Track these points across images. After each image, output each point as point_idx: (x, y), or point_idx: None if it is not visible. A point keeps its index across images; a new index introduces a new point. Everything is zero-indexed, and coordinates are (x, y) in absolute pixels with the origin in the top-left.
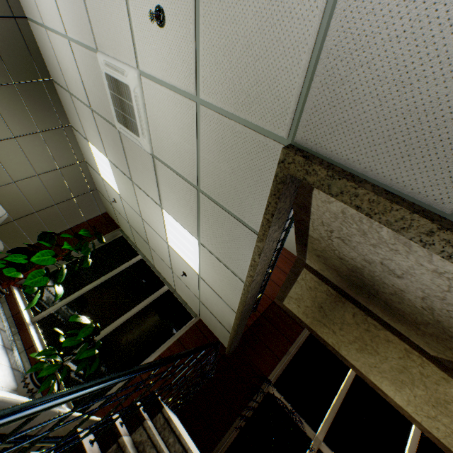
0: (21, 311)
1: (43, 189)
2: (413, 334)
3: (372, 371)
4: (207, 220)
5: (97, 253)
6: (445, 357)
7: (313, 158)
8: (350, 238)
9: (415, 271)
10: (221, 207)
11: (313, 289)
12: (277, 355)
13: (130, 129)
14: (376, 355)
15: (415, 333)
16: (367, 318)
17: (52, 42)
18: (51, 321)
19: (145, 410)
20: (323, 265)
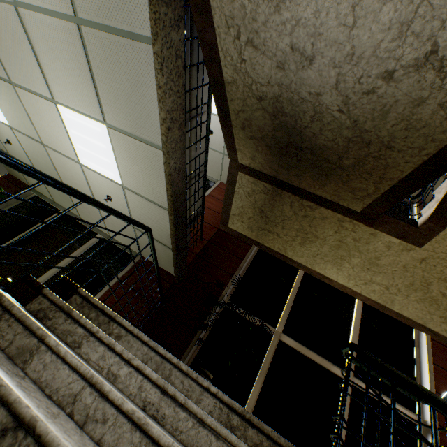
0: None
1: None
2: (341, 188)
3: (316, 260)
4: (102, 74)
5: (2, 217)
6: (369, 199)
7: None
8: (256, 23)
9: (321, 18)
10: (109, 33)
11: (251, 193)
12: (229, 272)
13: None
14: (316, 241)
15: (342, 182)
16: (303, 202)
17: None
18: None
19: (49, 288)
20: (251, 143)
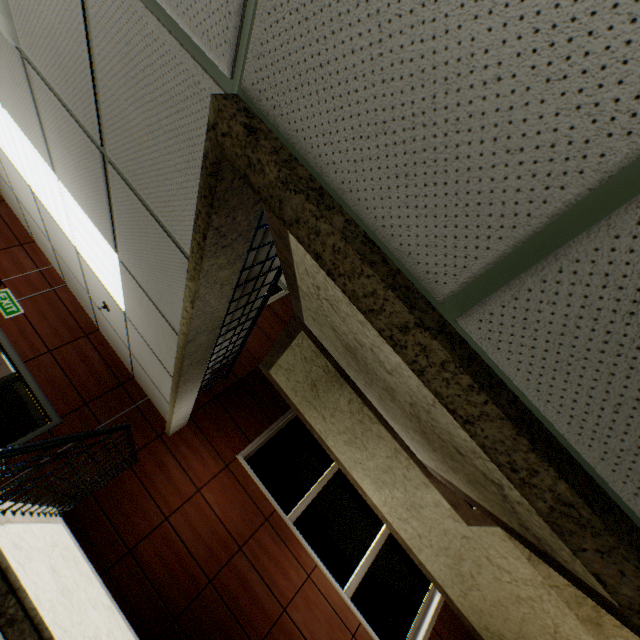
0: None
1: None
2: None
3: None
4: None
5: None
6: None
7: None
8: None
9: None
10: None
11: None
12: None
13: None
14: None
15: None
16: None
17: None
18: None
19: None
20: None
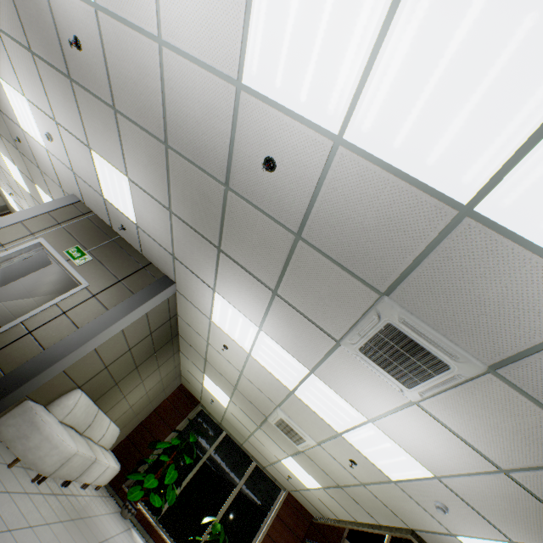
0: (147, 516)
1: (146, 398)
2: None
3: None
4: (338, 493)
5: (185, 434)
6: None
7: (422, 541)
8: None
9: None
10: (355, 500)
11: None
12: None
13: (288, 437)
14: None
15: None
16: None
17: (209, 348)
18: (170, 517)
19: None
20: None
